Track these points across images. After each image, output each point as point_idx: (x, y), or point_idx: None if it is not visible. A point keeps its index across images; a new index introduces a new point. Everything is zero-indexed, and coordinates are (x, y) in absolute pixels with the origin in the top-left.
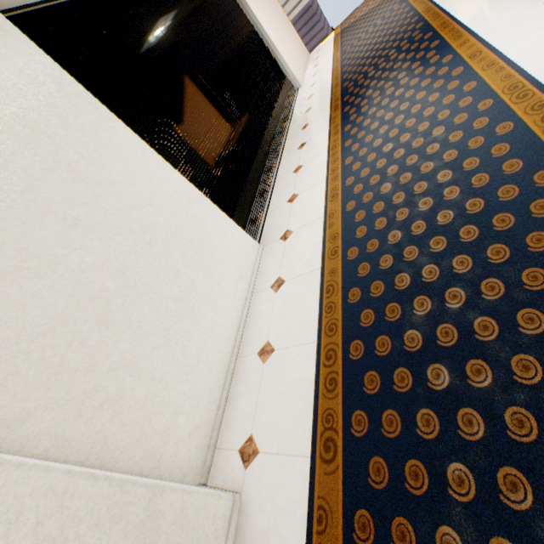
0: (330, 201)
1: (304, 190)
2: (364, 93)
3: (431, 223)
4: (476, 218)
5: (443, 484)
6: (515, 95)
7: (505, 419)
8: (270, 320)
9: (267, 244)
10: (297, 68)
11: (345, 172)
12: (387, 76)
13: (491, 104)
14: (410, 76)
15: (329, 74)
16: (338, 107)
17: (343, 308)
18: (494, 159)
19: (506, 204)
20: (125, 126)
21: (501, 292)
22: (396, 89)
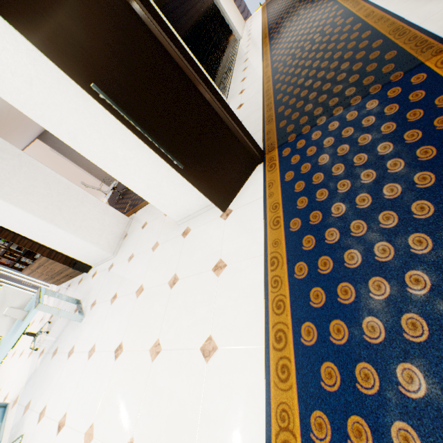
0: (265, 69)
1: (250, 74)
2: (281, 25)
3: (310, 52)
4: (326, 42)
5: (307, 100)
6: (346, 1)
7: (326, 78)
8: (238, 116)
9: (231, 100)
10: (238, 27)
11: (272, 57)
12: (293, 14)
13: (337, 7)
14: (305, 10)
15: (260, 26)
16: (267, 37)
17: (273, 92)
18: (334, 23)
19: (336, 33)
20: (166, 20)
21: (330, 54)
22: (298, 18)
